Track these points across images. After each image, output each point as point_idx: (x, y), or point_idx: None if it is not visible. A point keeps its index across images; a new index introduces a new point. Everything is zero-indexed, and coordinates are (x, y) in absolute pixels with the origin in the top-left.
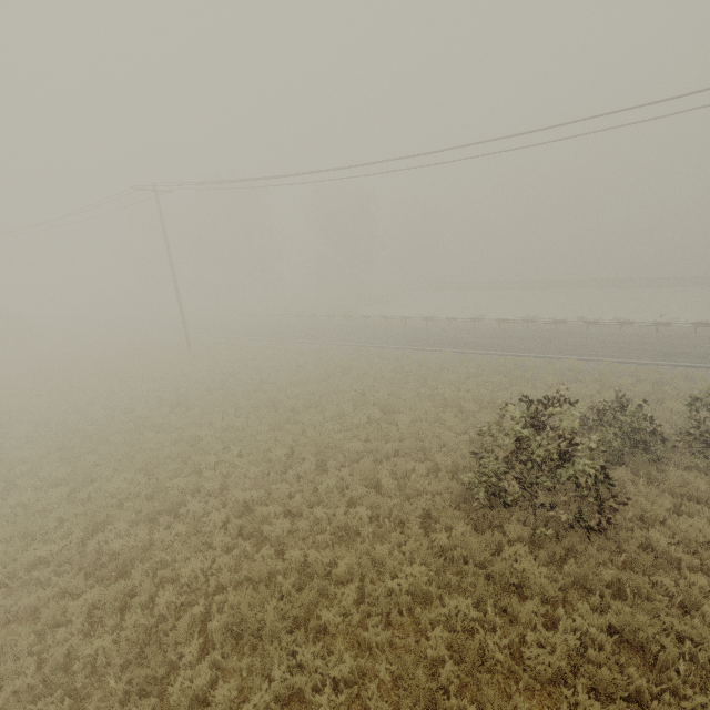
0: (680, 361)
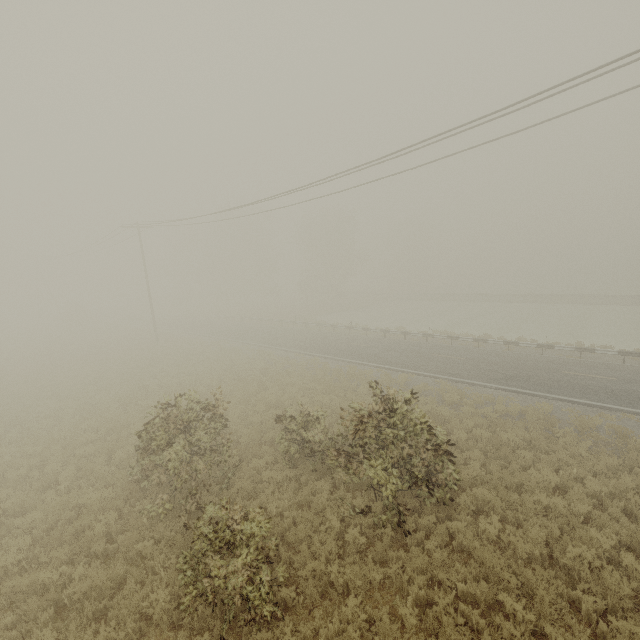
0: (511, 385)
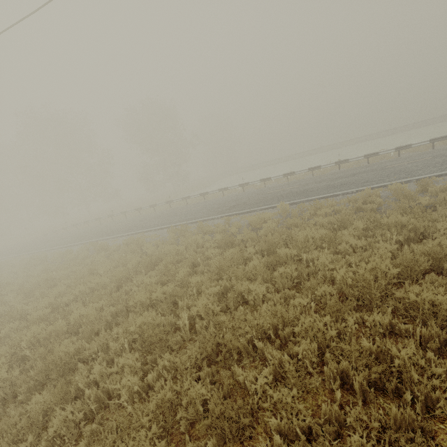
0: None
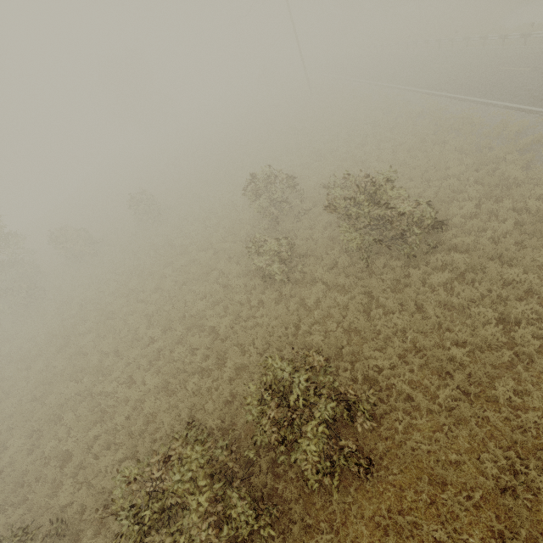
0: None
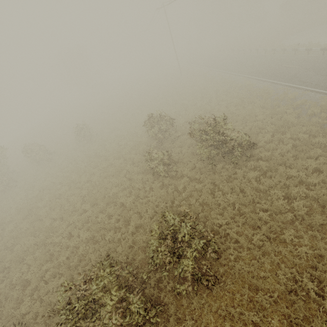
0: None
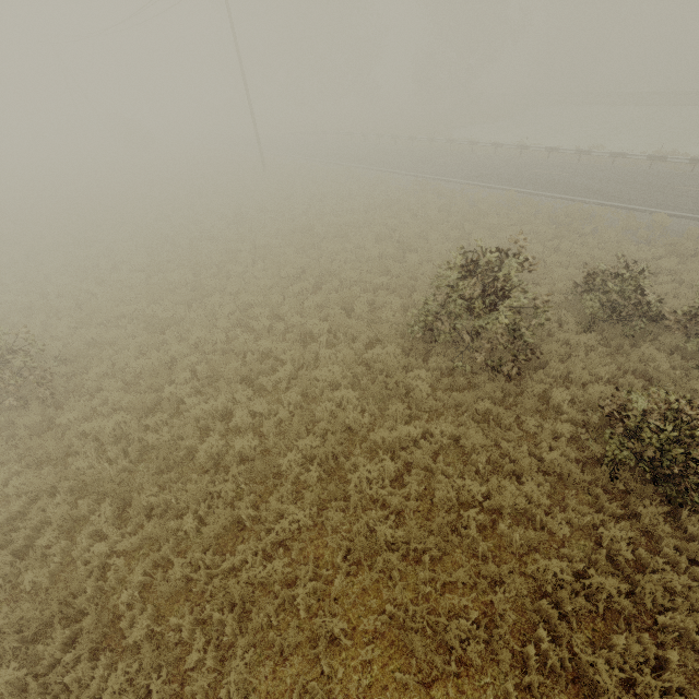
0: None
